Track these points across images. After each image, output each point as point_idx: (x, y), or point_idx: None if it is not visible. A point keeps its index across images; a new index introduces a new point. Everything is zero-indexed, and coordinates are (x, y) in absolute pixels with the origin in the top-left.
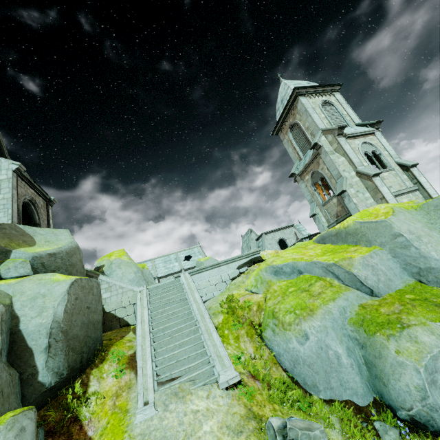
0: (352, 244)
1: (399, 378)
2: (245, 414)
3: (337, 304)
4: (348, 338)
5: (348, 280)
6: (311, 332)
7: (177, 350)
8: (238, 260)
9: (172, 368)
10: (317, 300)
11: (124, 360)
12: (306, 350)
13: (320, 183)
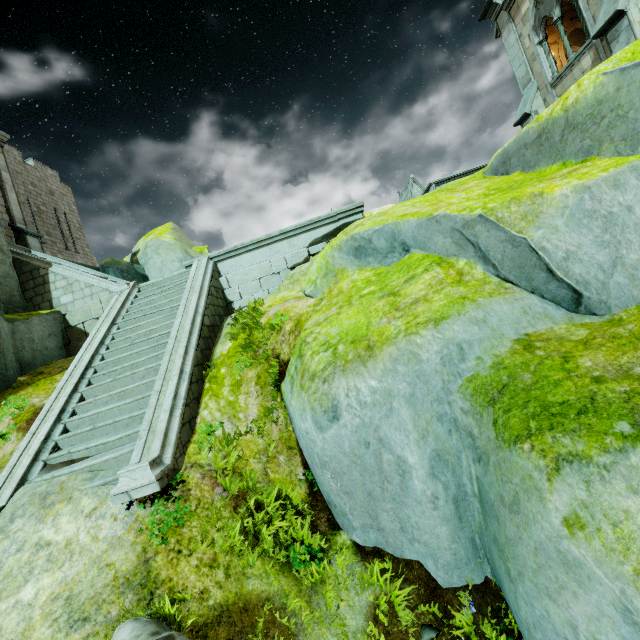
0: (575, 159)
1: (553, 594)
2: (127, 572)
3: (444, 334)
4: (452, 427)
5: (512, 265)
6: (347, 404)
7: (106, 407)
8: (313, 229)
9: (85, 440)
10: (399, 319)
11: (26, 415)
12: (329, 443)
13: (557, 16)
